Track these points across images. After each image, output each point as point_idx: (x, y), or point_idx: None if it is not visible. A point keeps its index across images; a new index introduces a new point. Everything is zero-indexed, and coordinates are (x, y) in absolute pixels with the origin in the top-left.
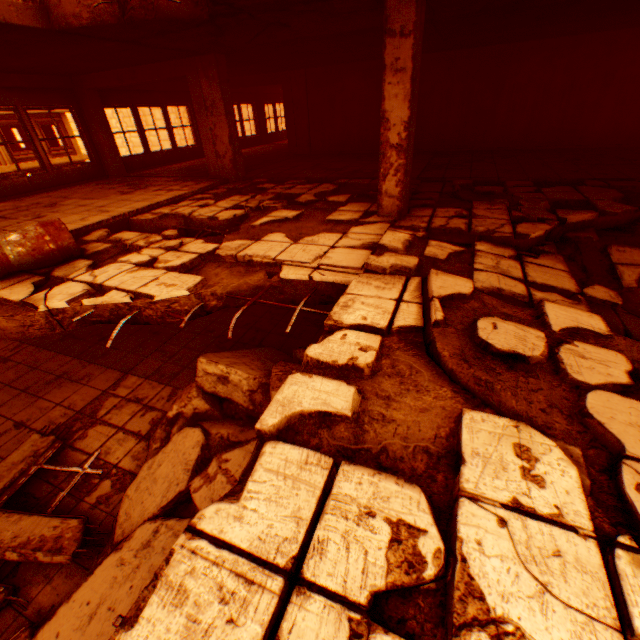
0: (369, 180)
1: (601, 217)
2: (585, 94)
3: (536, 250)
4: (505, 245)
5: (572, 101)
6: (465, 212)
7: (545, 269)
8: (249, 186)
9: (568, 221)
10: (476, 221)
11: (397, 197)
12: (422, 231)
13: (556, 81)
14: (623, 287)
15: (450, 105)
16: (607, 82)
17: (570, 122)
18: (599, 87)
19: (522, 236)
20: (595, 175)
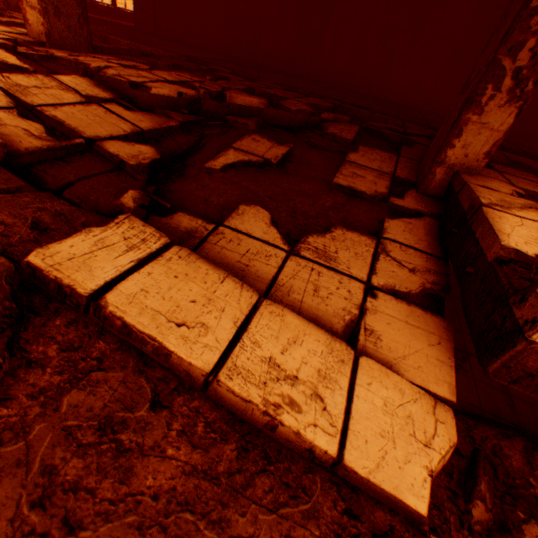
0: (140, 45)
1: (274, 109)
2: (399, 43)
3: (161, 112)
4: (116, 91)
5: (387, 47)
6: (146, 68)
7: (111, 116)
8: (3, 10)
9: (232, 100)
10: (126, 68)
11: (39, 10)
12: (40, 54)
13: (377, 21)
14: (205, 167)
15: (286, 18)
16: (418, 36)
17: (383, 70)
18: (411, 39)
19: (145, 89)
20: (347, 100)
